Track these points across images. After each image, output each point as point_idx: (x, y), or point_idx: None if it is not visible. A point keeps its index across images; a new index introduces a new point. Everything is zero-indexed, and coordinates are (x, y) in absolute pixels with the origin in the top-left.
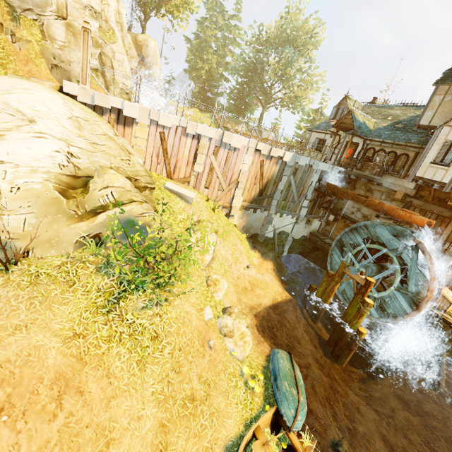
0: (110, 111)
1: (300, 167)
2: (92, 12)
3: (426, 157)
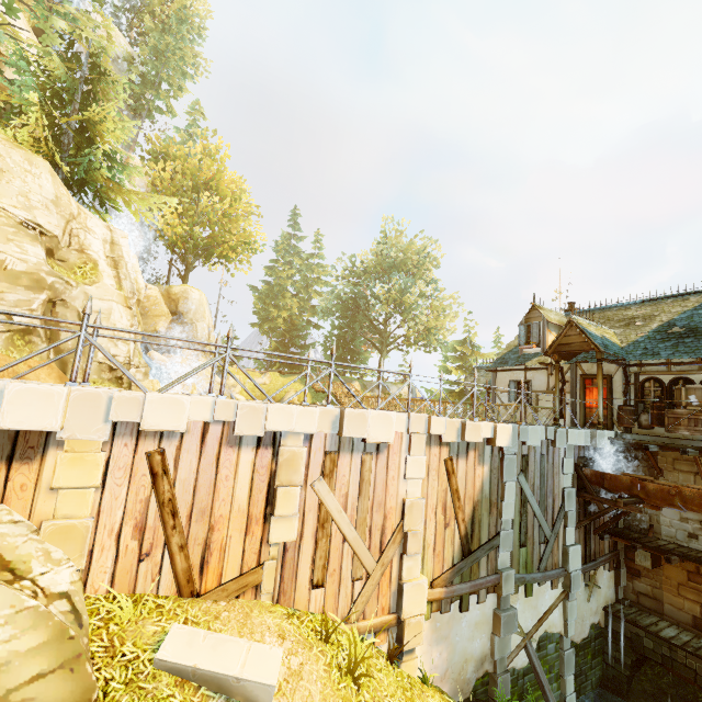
0: None
1: (531, 449)
2: (36, 234)
3: None
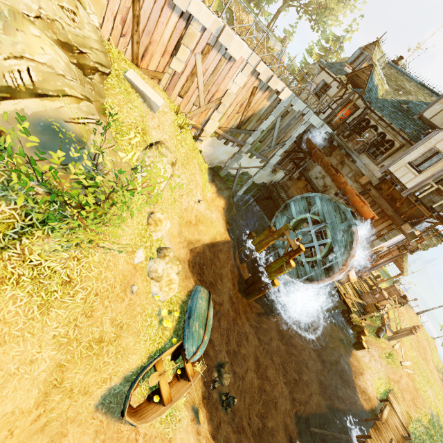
0: None
1: (292, 111)
2: None
3: (407, 155)
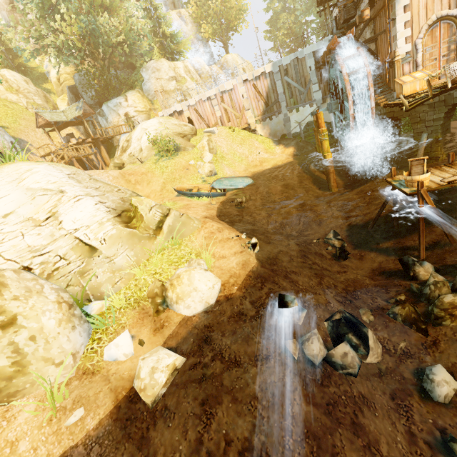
0: (174, 113)
1: (288, 66)
2: (171, 79)
3: None
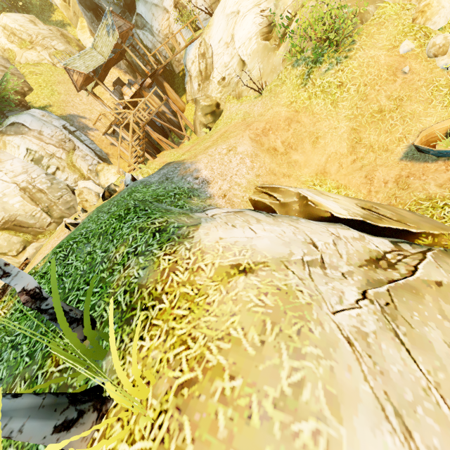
0: None
1: None
2: None
3: None
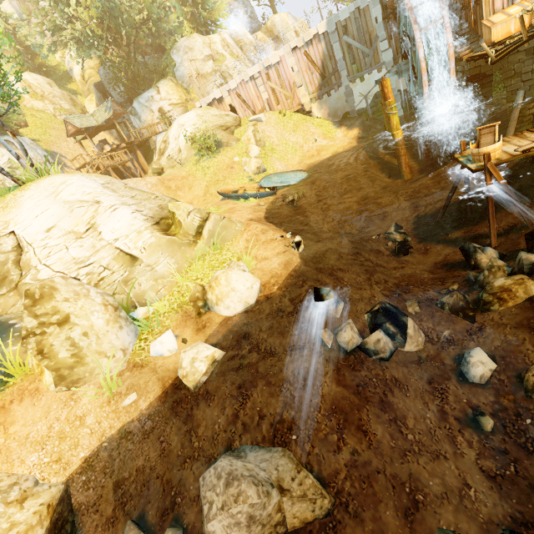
0: (214, 102)
1: (347, 20)
2: (207, 58)
3: None
